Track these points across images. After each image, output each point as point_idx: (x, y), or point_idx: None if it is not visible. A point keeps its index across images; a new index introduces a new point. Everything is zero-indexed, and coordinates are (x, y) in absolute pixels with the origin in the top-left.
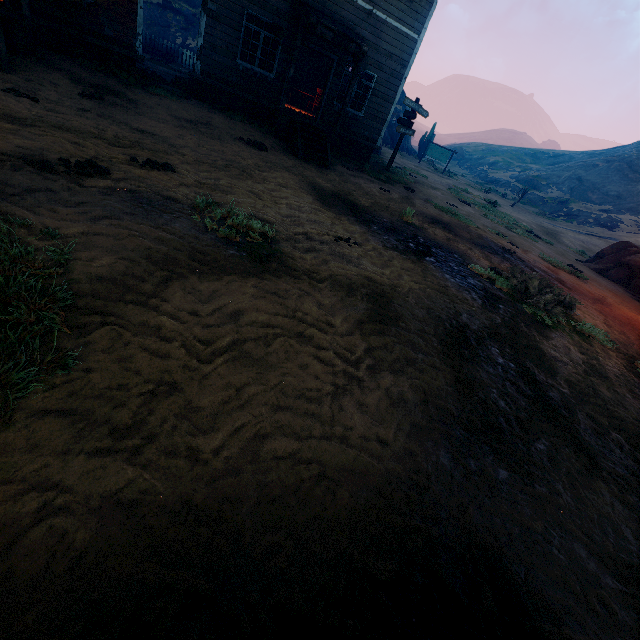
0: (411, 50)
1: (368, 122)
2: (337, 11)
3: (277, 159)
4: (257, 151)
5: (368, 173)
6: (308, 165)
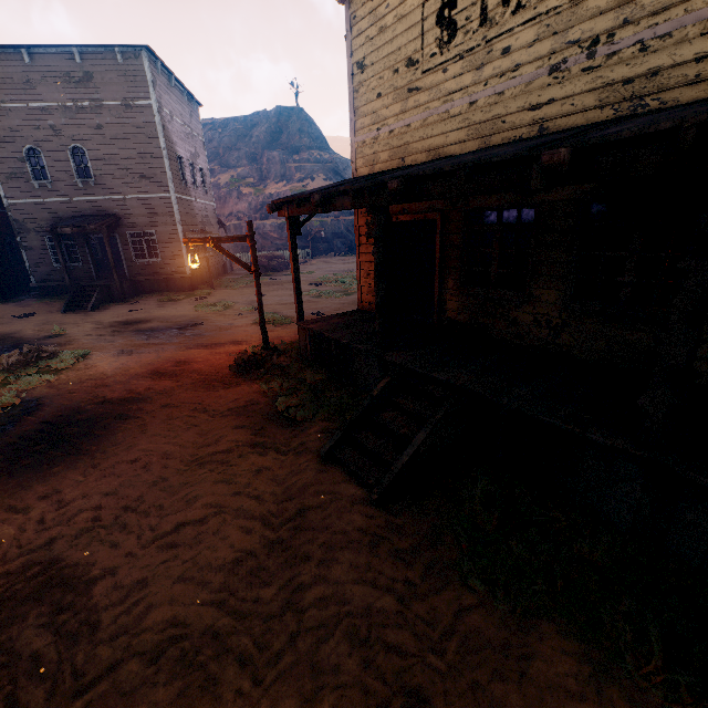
0: (171, 204)
1: (170, 262)
2: (102, 209)
3: (21, 321)
4: (8, 321)
5: (161, 299)
6: (61, 316)
